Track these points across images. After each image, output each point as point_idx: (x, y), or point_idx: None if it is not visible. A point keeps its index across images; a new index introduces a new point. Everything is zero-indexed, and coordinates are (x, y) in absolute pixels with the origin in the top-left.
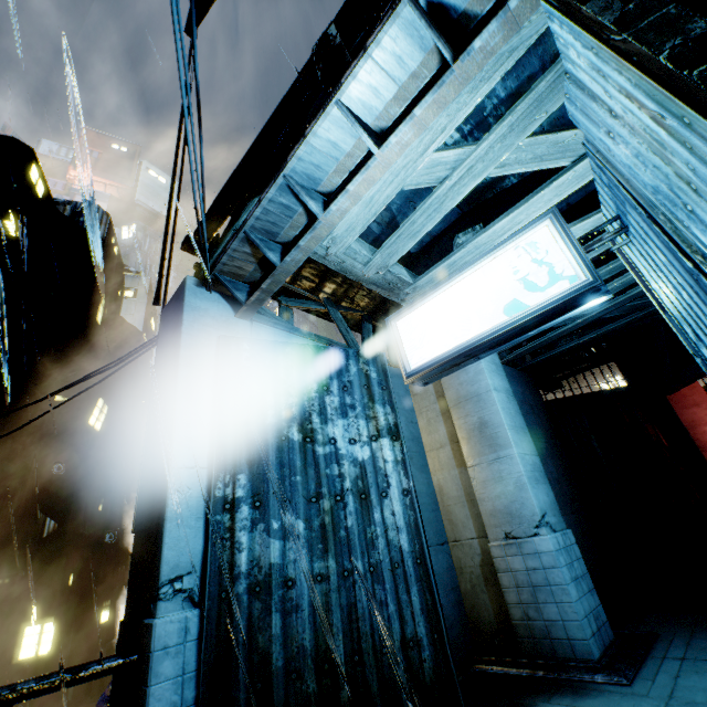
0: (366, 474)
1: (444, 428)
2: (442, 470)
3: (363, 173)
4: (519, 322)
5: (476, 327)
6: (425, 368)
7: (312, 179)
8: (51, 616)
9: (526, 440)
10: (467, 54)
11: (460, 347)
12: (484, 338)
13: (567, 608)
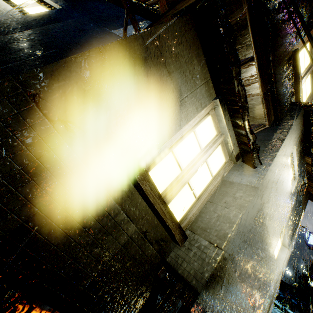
0: None
1: None
2: None
3: None
4: None
5: None
6: None
7: None
8: None
9: None
10: None
11: None
12: None
13: None
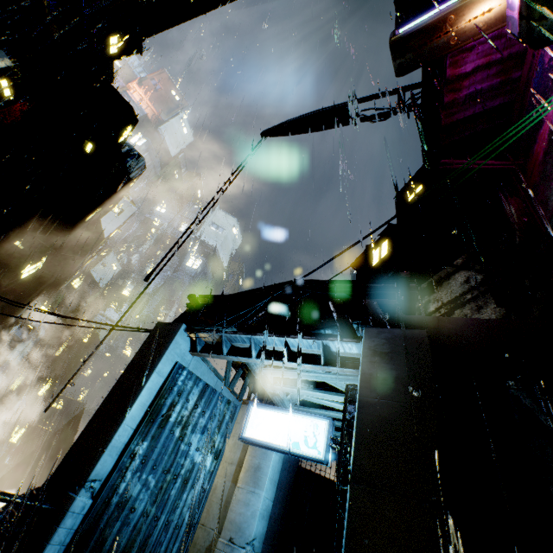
0: (193, 470)
1: (240, 454)
2: (223, 477)
3: (278, 362)
4: (294, 453)
5: (279, 440)
6: (250, 440)
7: (260, 342)
8: None
9: (273, 489)
10: (327, 367)
11: (268, 444)
12: (279, 448)
13: None
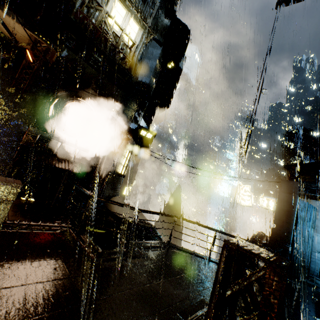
0: (309, 234)
1: None
2: None
3: None
4: None
5: None
6: None
7: None
8: (131, 187)
9: None
10: None
11: None
12: None
13: (317, 267)
